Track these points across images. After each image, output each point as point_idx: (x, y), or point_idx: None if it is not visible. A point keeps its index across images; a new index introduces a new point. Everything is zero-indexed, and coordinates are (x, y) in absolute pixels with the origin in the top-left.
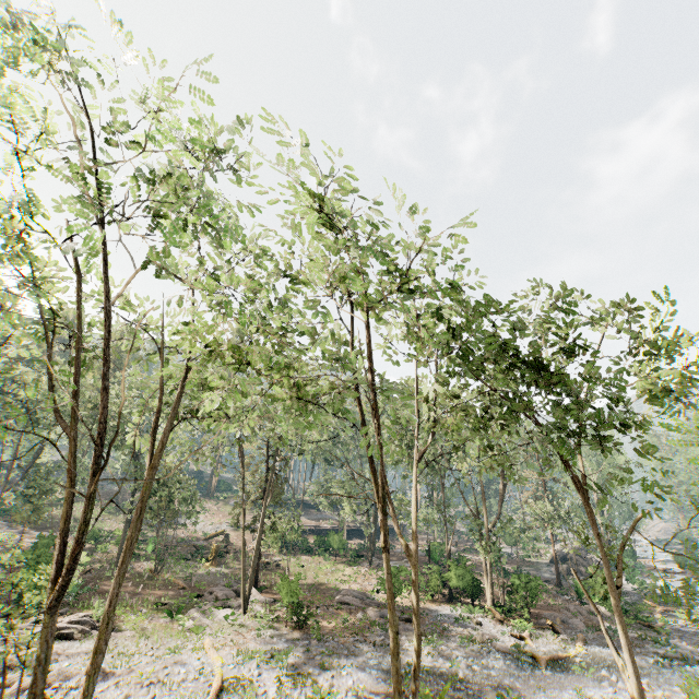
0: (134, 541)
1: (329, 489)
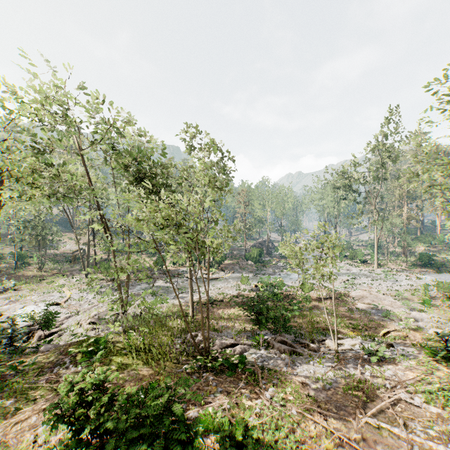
0: None
1: None
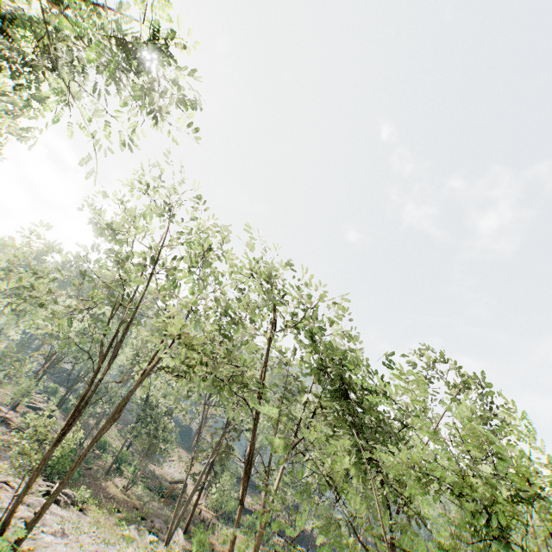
0: (105, 429)
1: (270, 475)
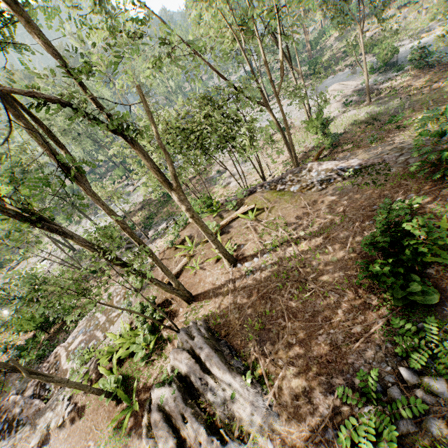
0: None
1: None
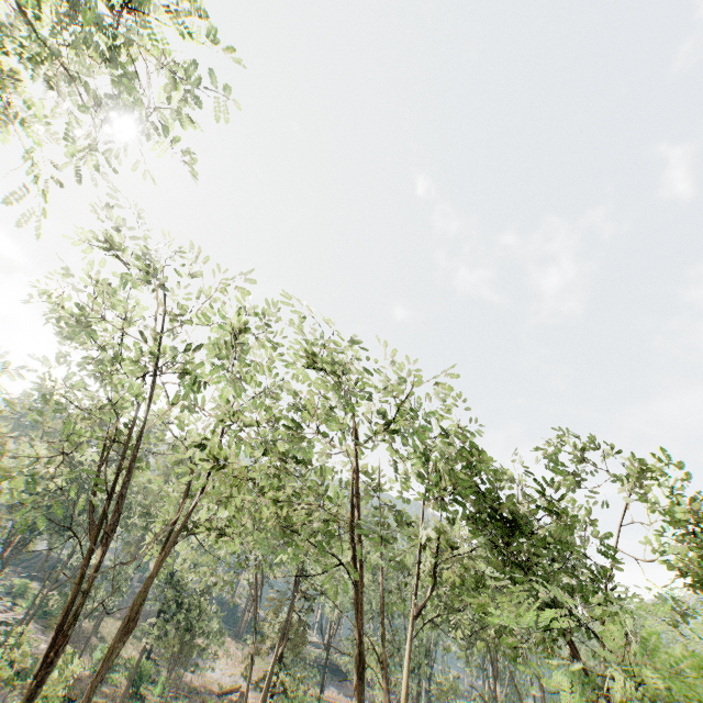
0: (117, 652)
1: None
